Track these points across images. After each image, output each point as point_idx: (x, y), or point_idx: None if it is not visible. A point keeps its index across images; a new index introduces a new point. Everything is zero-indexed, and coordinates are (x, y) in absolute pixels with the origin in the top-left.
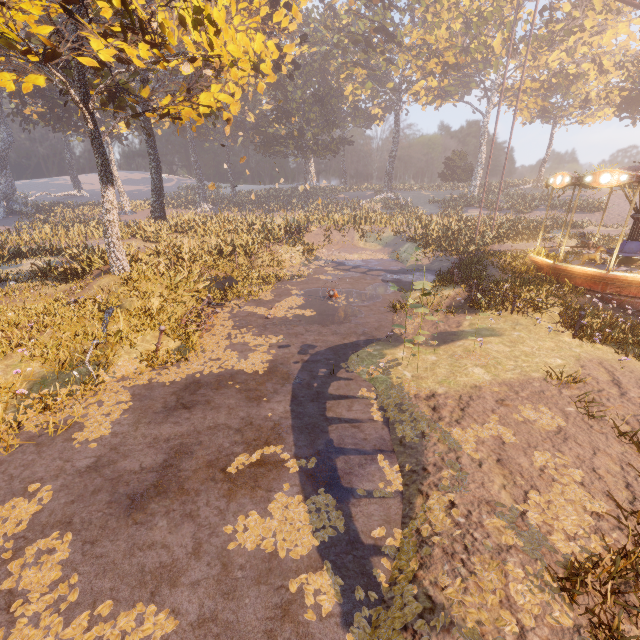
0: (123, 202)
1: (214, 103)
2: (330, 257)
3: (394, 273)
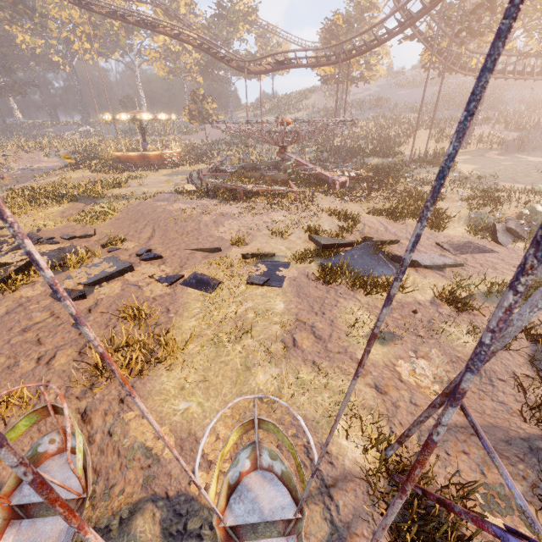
0: None
1: None
2: (18, 167)
3: (55, 169)
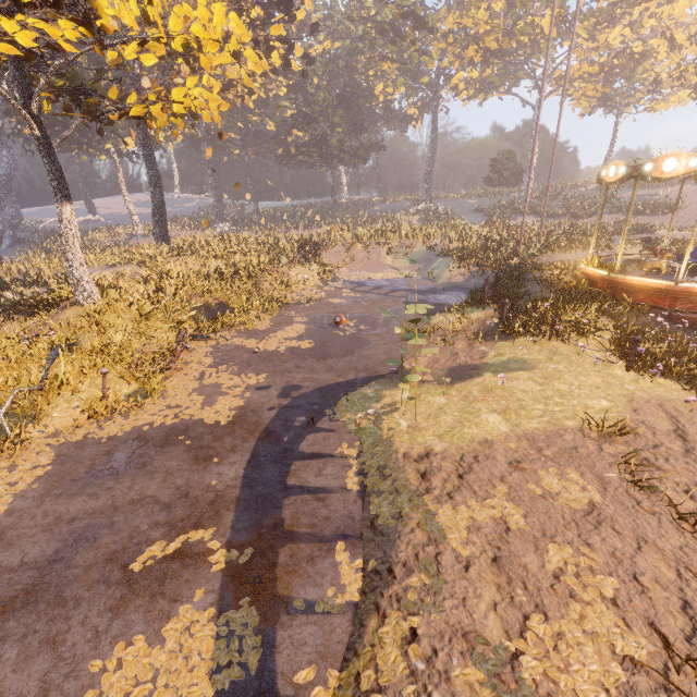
0: (135, 225)
1: (190, 100)
2: (351, 277)
3: (421, 293)
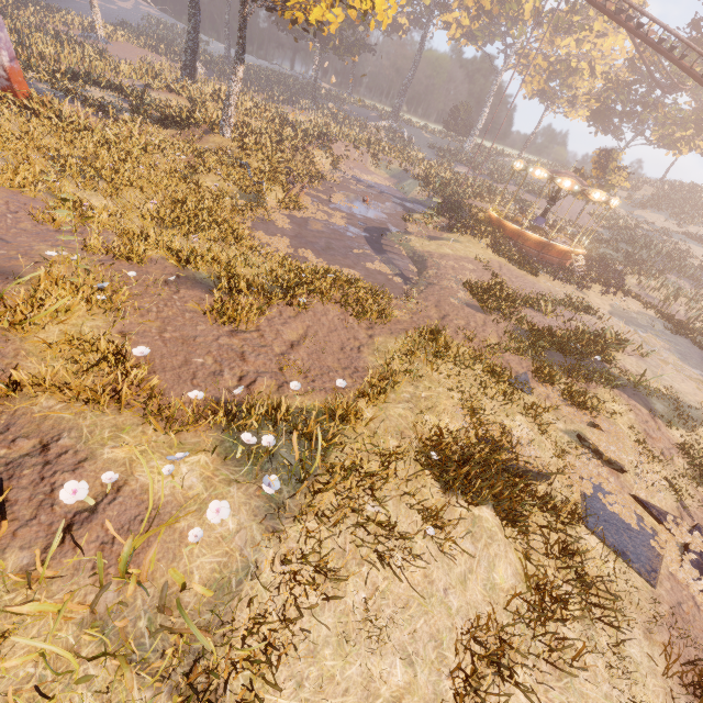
0: (95, 22)
1: (321, 18)
2: (349, 172)
3: (400, 200)
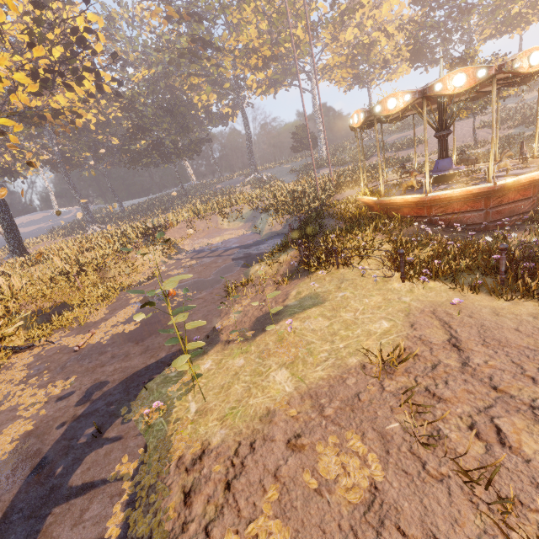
0: None
1: None
2: (193, 247)
3: (247, 247)
